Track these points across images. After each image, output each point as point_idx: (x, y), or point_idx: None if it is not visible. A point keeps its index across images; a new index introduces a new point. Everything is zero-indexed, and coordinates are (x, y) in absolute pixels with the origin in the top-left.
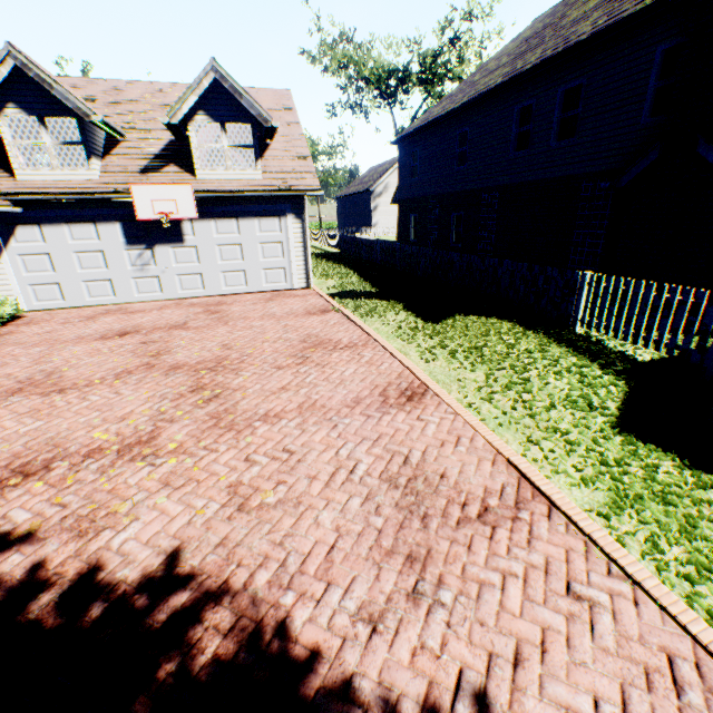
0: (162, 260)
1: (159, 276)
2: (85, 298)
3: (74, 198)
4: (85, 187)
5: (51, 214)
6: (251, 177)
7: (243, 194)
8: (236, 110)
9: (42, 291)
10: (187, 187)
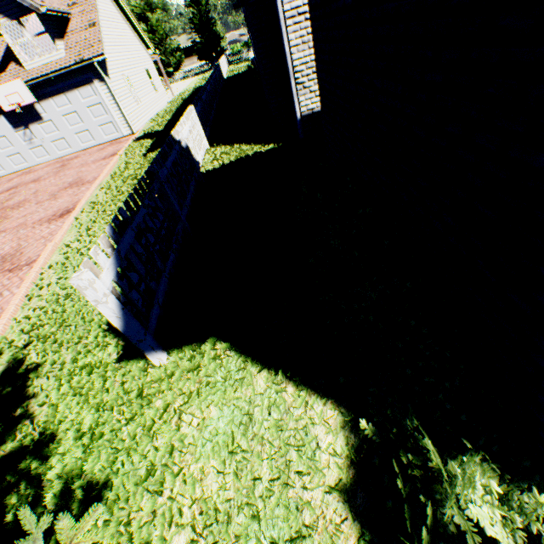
0: (38, 134)
1: (43, 145)
2: (14, 167)
3: None
4: None
5: None
6: (58, 58)
7: (54, 75)
8: (20, 5)
9: None
10: (19, 81)
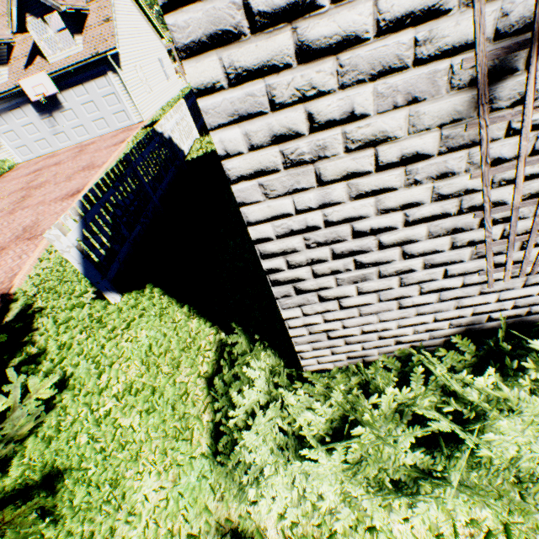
0: (60, 122)
1: (65, 132)
2: (40, 151)
3: (1, 98)
4: (4, 89)
5: (1, 108)
6: (77, 52)
7: (73, 68)
8: (44, 4)
9: (22, 151)
10: (43, 74)
